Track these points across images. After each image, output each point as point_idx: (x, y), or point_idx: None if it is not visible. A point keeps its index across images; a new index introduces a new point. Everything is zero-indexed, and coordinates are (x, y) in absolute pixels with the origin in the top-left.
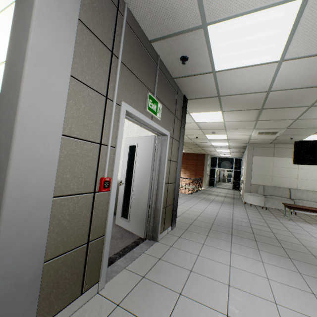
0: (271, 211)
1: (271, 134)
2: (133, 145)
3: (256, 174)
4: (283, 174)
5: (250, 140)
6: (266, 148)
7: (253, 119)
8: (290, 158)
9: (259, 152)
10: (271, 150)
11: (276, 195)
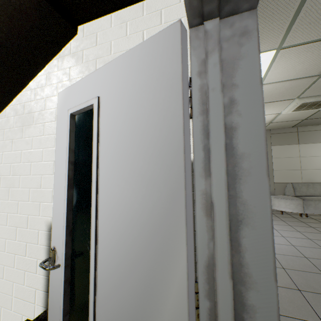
0: (315, 218)
1: (314, 107)
2: (84, 107)
3: (279, 169)
4: (314, 165)
5: (269, 125)
6: (287, 134)
7: (320, 69)
8: (320, 143)
9: (279, 140)
10: (294, 135)
11: (312, 195)
